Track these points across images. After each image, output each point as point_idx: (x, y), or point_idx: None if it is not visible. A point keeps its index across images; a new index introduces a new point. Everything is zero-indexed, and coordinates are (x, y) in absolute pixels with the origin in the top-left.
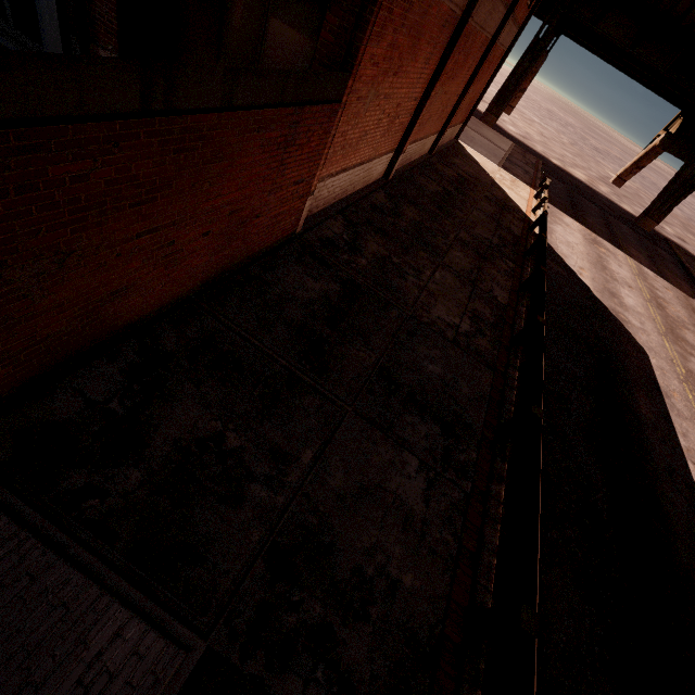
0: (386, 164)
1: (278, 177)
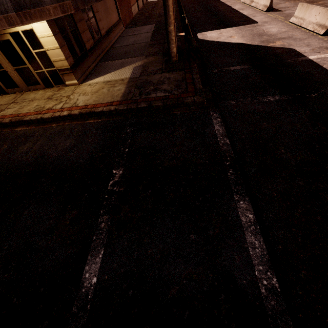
0: (137, 7)
1: (128, 1)
